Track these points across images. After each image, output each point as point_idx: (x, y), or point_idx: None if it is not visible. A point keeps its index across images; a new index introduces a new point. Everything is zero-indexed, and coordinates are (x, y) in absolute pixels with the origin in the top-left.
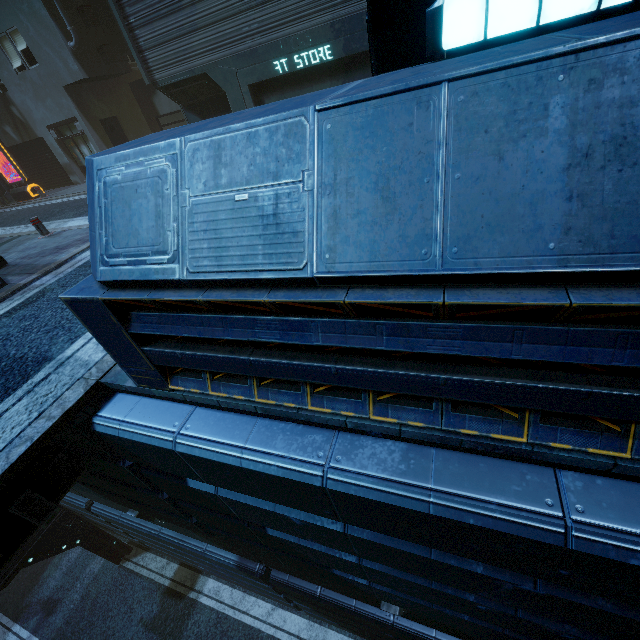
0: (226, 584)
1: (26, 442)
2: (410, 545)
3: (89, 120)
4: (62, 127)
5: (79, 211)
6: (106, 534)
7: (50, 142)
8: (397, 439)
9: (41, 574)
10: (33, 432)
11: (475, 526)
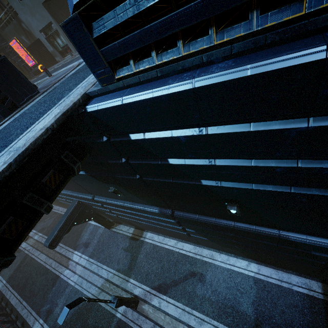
0: (155, 234)
1: (61, 113)
2: (239, 128)
3: (57, 22)
4: (46, 30)
5: (63, 67)
6: (102, 216)
7: (43, 40)
8: (230, 58)
9: (80, 234)
10: (63, 110)
11: (273, 71)
